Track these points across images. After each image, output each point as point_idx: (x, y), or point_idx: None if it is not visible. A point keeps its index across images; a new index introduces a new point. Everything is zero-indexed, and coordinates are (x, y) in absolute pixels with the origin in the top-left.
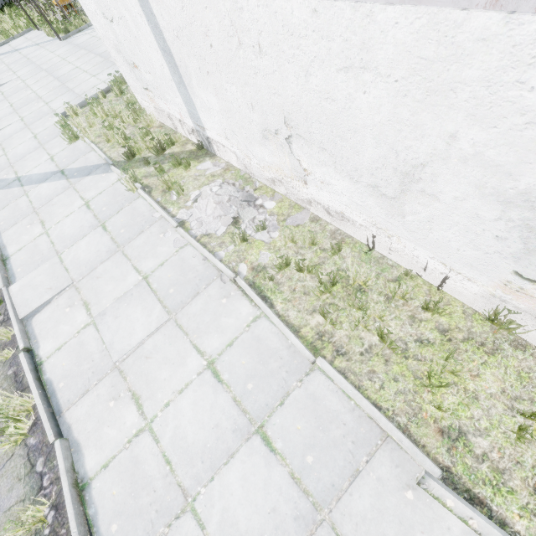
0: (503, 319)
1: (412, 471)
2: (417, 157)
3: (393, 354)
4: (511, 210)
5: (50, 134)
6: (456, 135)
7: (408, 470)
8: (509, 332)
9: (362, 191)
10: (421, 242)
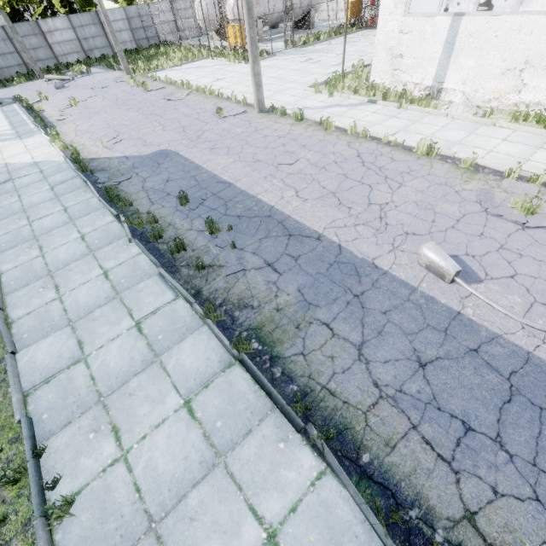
0: None
1: None
2: None
3: None
4: None
5: (305, 95)
6: None
7: None
8: None
9: None
10: None
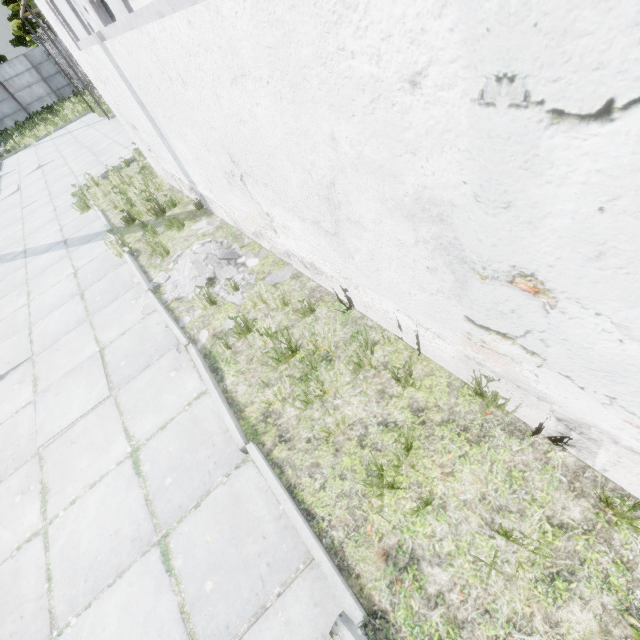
0: (488, 391)
1: (334, 615)
2: (324, 174)
3: (347, 442)
4: (420, 227)
5: (69, 206)
6: (335, 136)
7: (329, 611)
8: (503, 412)
9: (312, 231)
10: (380, 290)
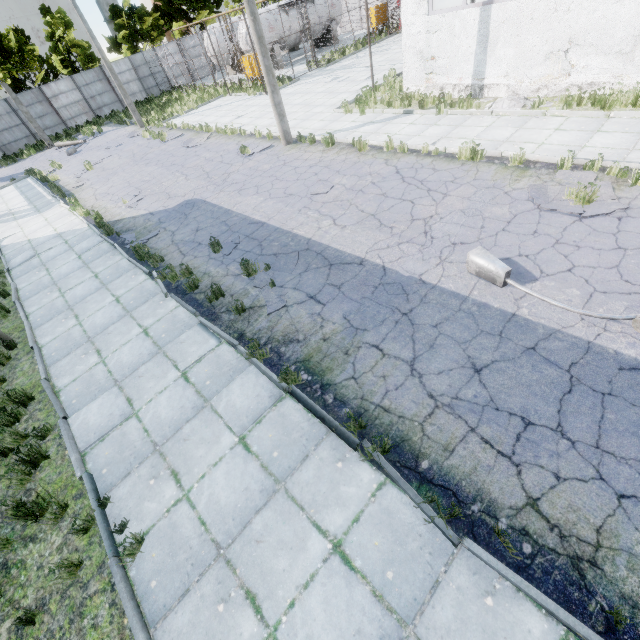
0: None
1: None
2: None
3: None
4: None
5: (334, 117)
6: None
7: None
8: None
9: (610, 59)
10: None
